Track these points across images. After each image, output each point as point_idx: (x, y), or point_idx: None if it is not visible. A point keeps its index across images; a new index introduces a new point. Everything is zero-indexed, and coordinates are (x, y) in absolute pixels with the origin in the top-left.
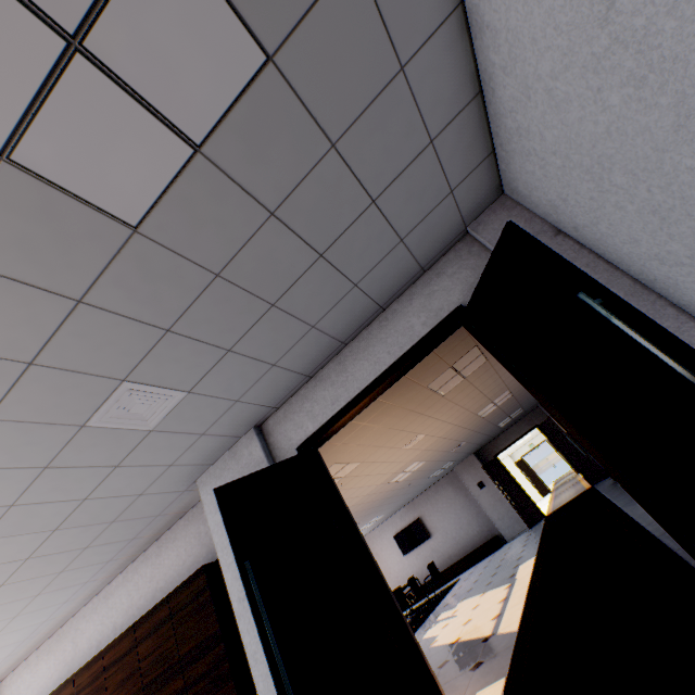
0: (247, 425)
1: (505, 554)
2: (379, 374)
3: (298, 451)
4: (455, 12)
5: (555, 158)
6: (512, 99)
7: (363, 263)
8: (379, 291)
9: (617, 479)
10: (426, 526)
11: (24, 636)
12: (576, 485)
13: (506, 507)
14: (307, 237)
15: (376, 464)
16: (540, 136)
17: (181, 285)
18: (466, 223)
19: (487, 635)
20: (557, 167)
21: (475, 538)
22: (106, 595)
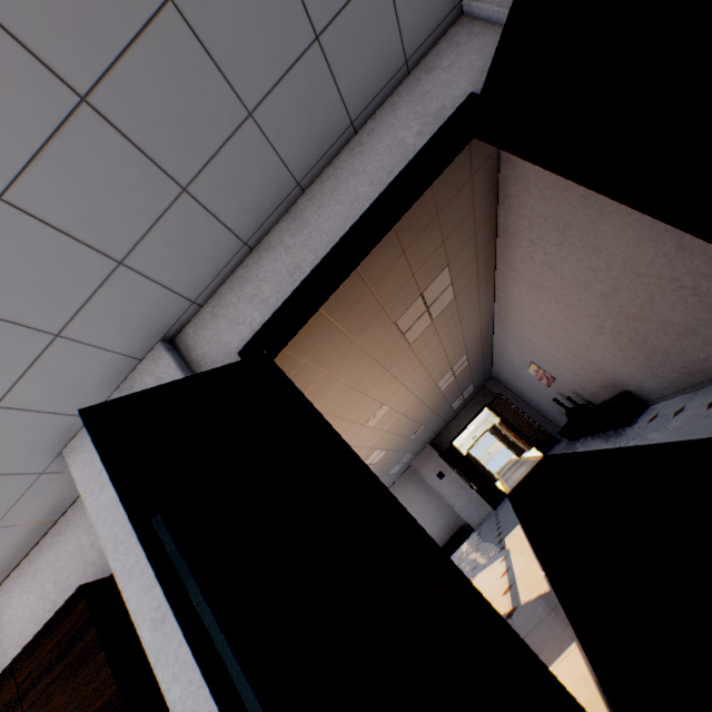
0: (147, 333)
1: (478, 539)
2: (361, 214)
3: (240, 355)
4: None
5: None
6: None
7: None
8: (350, 80)
9: None
10: None
11: None
12: (525, 464)
13: (469, 493)
14: None
15: None
16: None
17: None
18: None
19: (508, 611)
20: None
21: (441, 533)
22: None
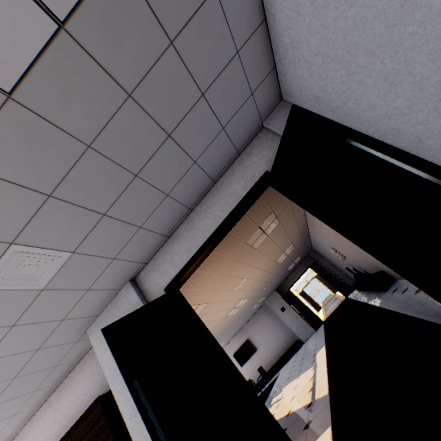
0: (123, 279)
1: (305, 350)
2: (218, 225)
3: (165, 291)
4: None
5: (317, 58)
6: (287, 19)
7: (199, 144)
8: (211, 168)
9: (385, 263)
10: (253, 343)
11: None
12: (336, 300)
13: (300, 320)
14: (158, 119)
15: (217, 303)
16: (307, 43)
17: (58, 153)
18: (262, 119)
19: (308, 403)
20: (319, 65)
21: (284, 344)
22: None
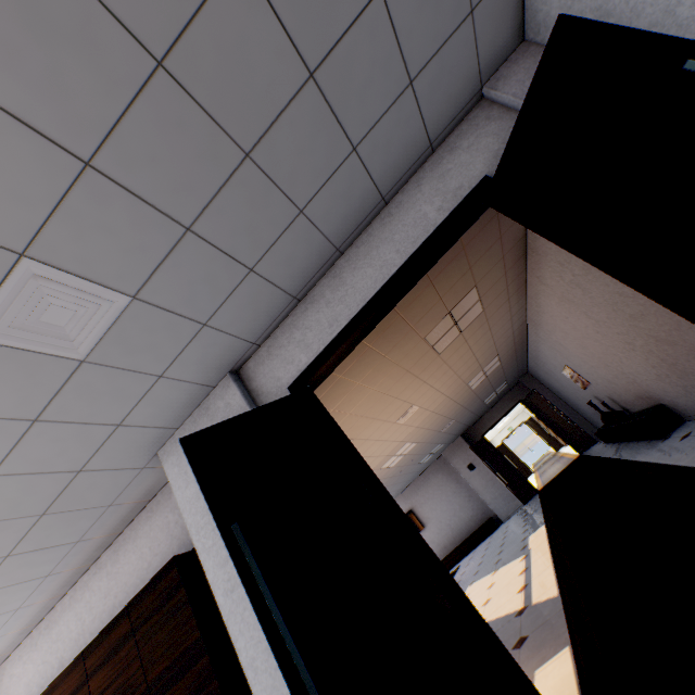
0: (220, 368)
1: (505, 532)
2: (388, 278)
3: (290, 390)
4: None
5: None
6: None
7: (364, 110)
8: (381, 170)
9: None
10: (418, 517)
11: None
12: (560, 460)
13: (498, 487)
14: (293, 28)
15: (369, 442)
16: None
17: (100, 66)
18: (482, 79)
19: (519, 609)
20: None
21: (469, 522)
22: (49, 625)
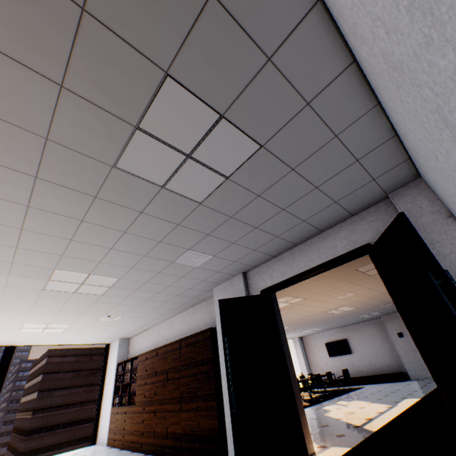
0: (239, 271)
1: (403, 387)
2: (310, 267)
3: (260, 292)
4: (373, 108)
5: (438, 185)
6: (411, 148)
7: (309, 212)
8: (319, 223)
9: (435, 380)
10: (349, 345)
11: (142, 325)
12: None
13: (417, 357)
14: (276, 203)
15: (315, 301)
16: (428, 171)
17: (215, 220)
18: (387, 192)
19: (356, 425)
20: (440, 189)
21: (385, 367)
22: (171, 321)
